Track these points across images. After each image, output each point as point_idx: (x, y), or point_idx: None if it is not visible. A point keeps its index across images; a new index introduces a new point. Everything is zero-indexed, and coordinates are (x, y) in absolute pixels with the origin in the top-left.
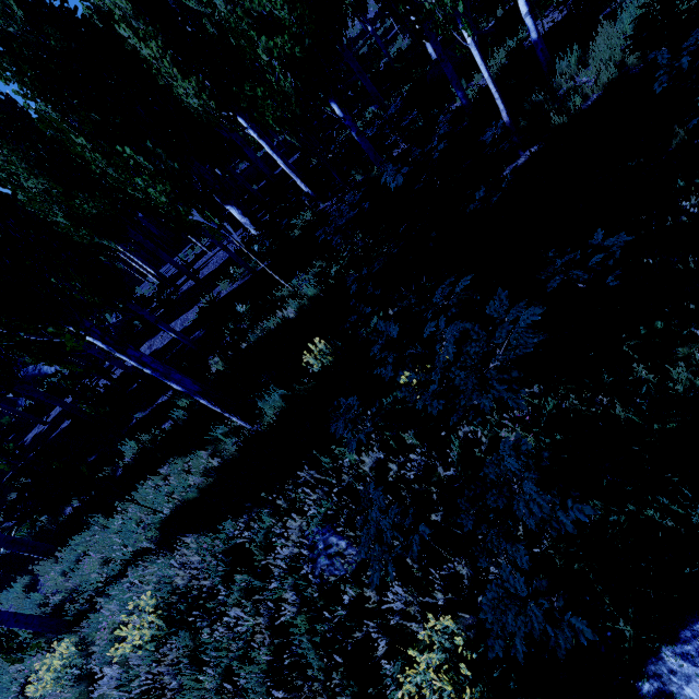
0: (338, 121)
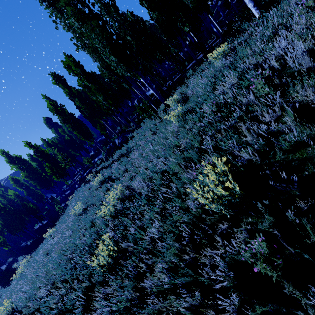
0: None
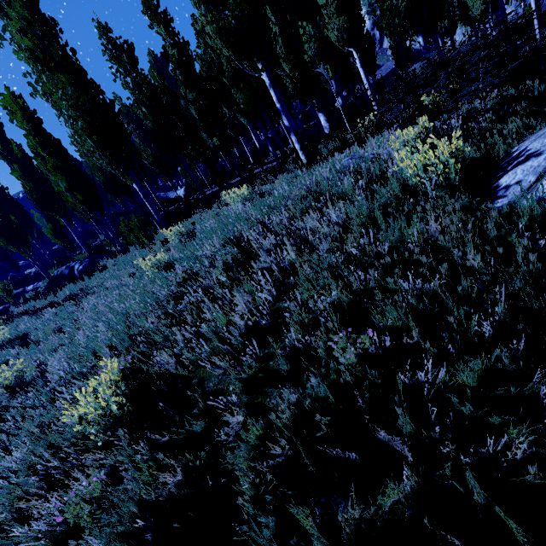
0: None
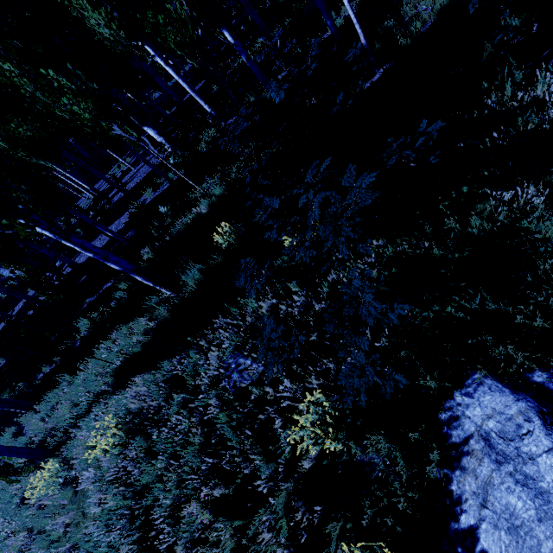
0: (233, 53)
